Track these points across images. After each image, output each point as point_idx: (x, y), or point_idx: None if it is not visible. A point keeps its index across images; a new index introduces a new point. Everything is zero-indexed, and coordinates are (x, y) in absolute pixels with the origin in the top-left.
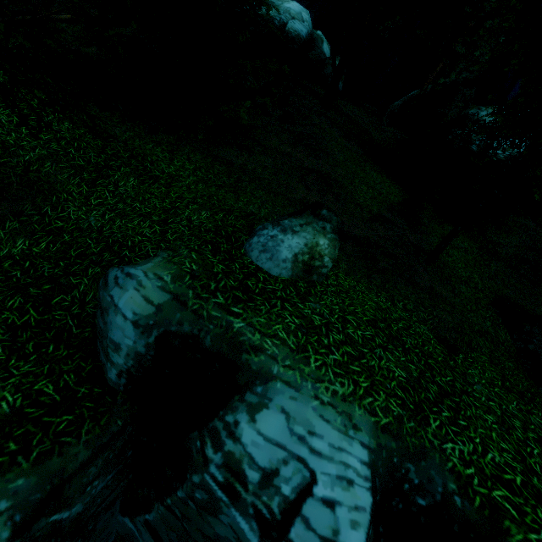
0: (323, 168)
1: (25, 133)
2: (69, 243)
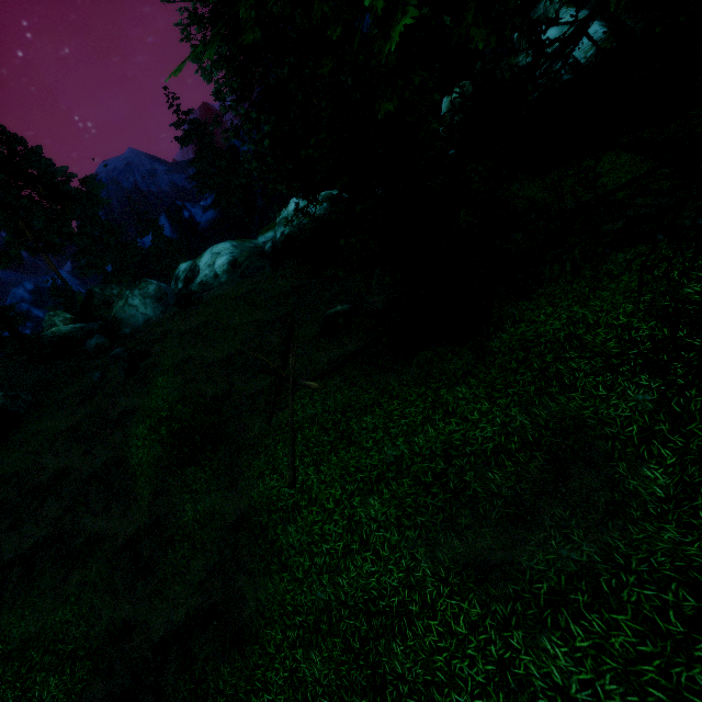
0: (569, 206)
1: (479, 417)
2: (695, 418)
